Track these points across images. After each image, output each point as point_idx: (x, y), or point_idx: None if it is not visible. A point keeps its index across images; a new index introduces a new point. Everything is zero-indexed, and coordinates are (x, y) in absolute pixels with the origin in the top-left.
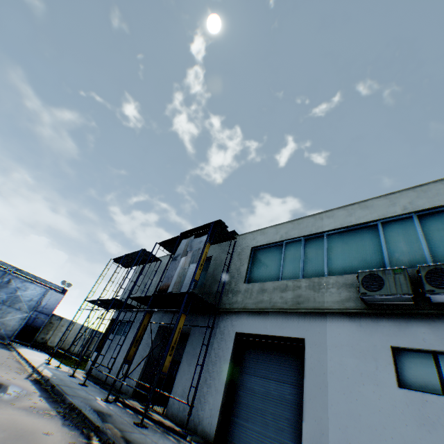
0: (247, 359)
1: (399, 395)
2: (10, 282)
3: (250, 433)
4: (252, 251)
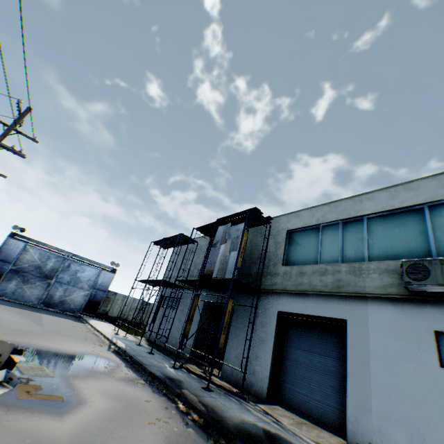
0: (290, 335)
1: (441, 374)
2: (69, 266)
3: (297, 395)
4: (287, 234)
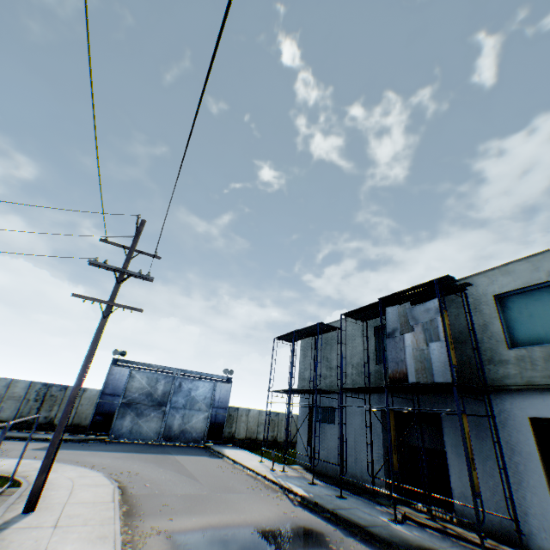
0: None
1: None
2: (180, 385)
3: None
4: (495, 300)
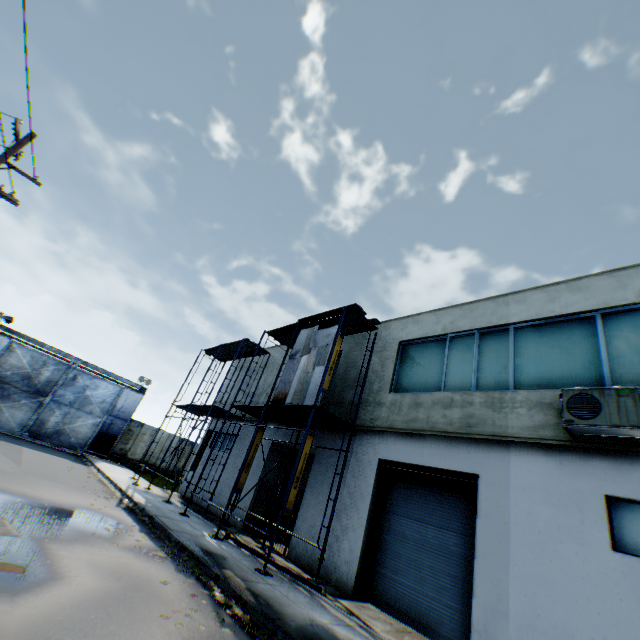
0: (395, 495)
1: (613, 561)
2: (76, 378)
3: (400, 588)
4: (400, 347)
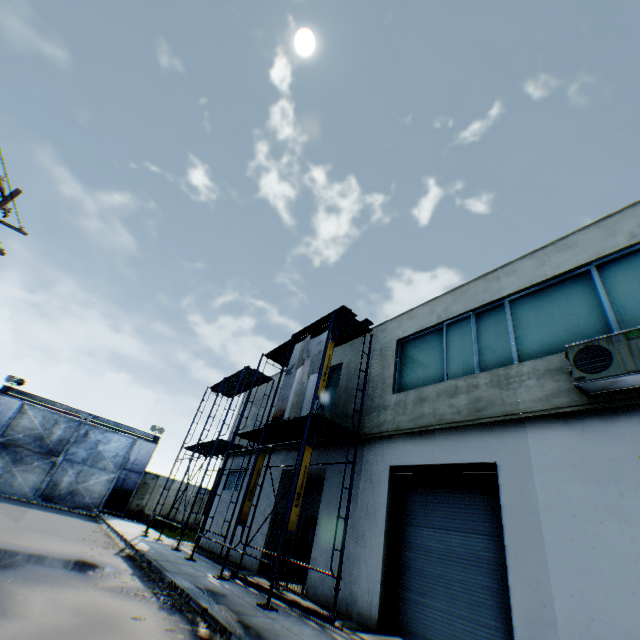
0: (412, 504)
1: None
2: (87, 434)
3: (430, 612)
4: (398, 346)
